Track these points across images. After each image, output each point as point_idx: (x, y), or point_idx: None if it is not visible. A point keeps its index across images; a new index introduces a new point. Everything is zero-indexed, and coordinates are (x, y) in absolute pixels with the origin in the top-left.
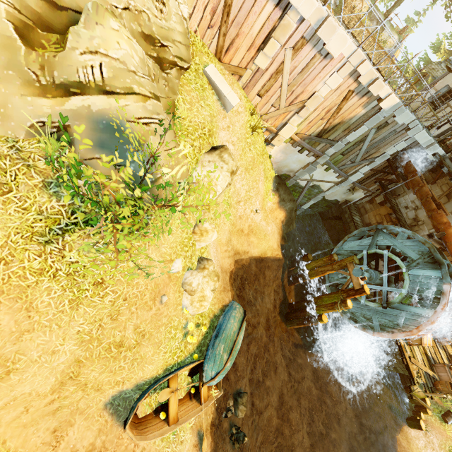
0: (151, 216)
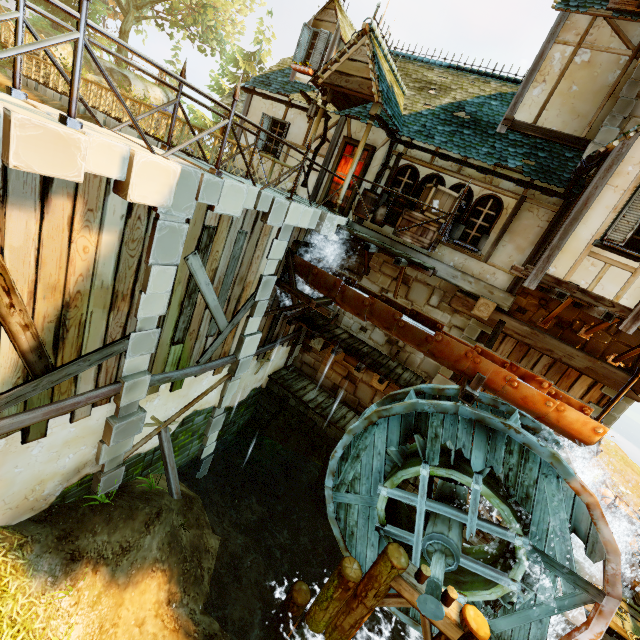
0: None
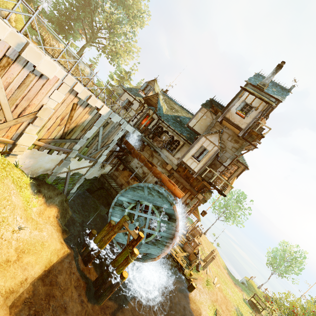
0: None
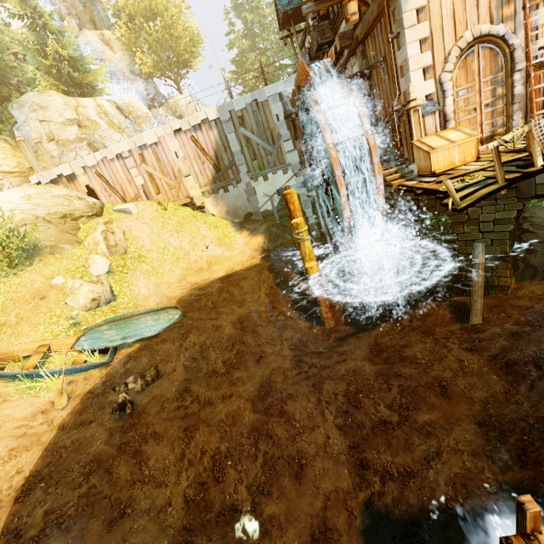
0: (36, 261)
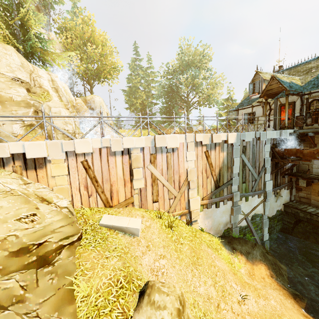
0: None
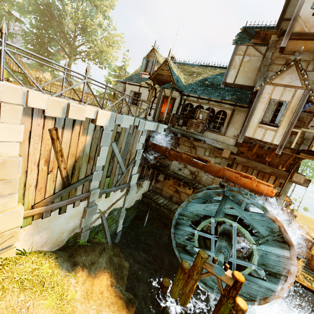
0: None
